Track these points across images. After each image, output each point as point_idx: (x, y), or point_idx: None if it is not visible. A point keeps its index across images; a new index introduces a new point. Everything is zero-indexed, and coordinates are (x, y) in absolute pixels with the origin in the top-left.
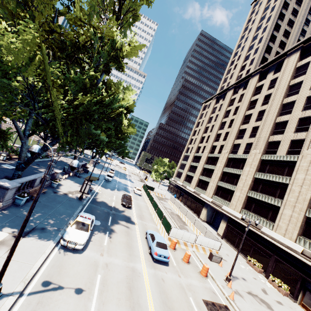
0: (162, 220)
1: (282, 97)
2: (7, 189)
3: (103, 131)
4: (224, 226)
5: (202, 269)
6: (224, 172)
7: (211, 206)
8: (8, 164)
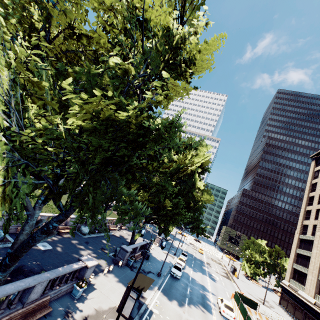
0: None
1: None
2: None
3: (169, 199)
4: None
5: None
6: None
7: None
8: (47, 242)
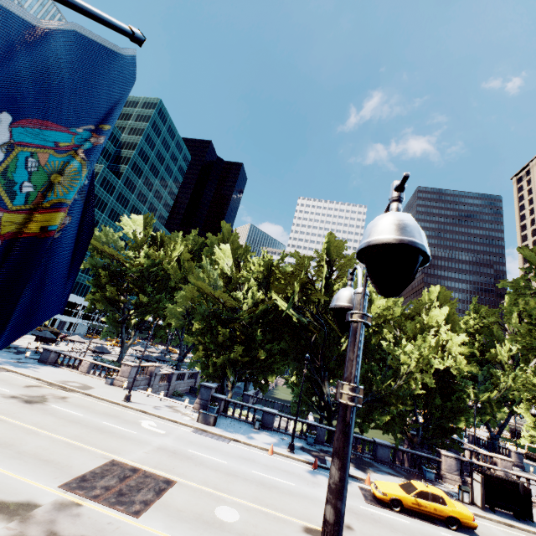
0: None
1: None
2: (522, 454)
3: None
4: None
5: None
6: None
7: None
8: None
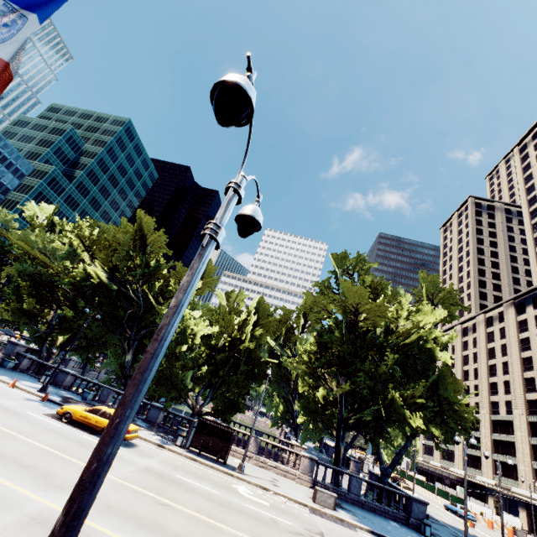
0: (450, 498)
1: (517, 351)
2: (359, 463)
3: None
4: (524, 516)
5: (507, 532)
6: (494, 440)
7: (497, 492)
8: None
